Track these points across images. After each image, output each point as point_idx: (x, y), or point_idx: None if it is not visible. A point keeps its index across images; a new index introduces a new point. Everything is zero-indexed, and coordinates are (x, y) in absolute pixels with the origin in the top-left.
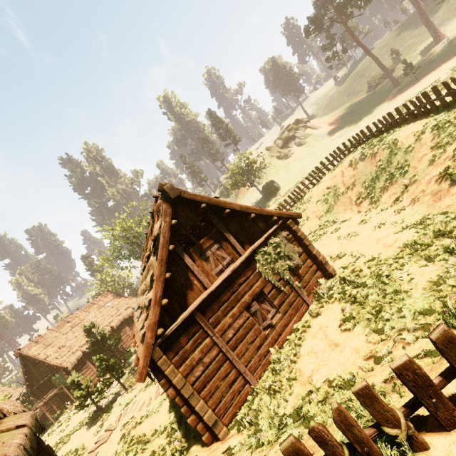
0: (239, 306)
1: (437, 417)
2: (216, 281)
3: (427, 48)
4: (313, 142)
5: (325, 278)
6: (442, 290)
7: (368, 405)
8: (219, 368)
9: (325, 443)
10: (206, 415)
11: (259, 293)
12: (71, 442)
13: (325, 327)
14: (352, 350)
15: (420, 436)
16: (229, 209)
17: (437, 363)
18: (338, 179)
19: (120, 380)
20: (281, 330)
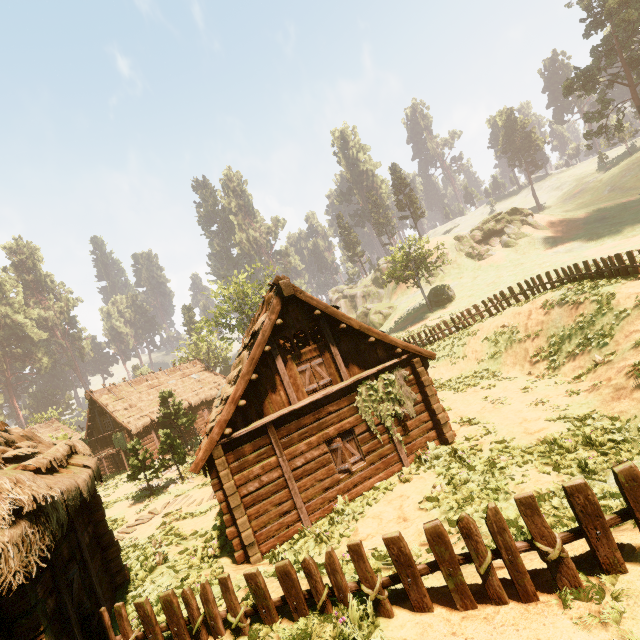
0: (319, 435)
1: (409, 595)
2: (304, 400)
3: None
4: (527, 247)
5: (439, 443)
6: (541, 506)
7: (355, 560)
8: (275, 492)
9: (311, 576)
10: (245, 532)
11: (349, 430)
12: (113, 510)
13: (406, 497)
14: (416, 531)
15: (389, 604)
16: (346, 325)
17: (462, 567)
18: (522, 319)
19: (179, 466)
20: (359, 481)
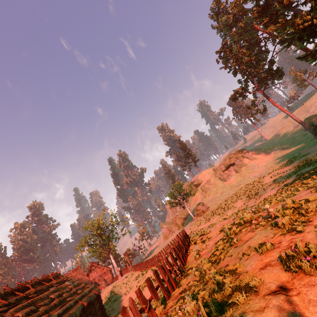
0: None
1: None
2: None
3: None
4: (245, 172)
5: None
6: None
7: None
8: None
9: None
10: None
11: None
12: None
13: None
14: None
15: None
16: None
17: None
18: None
19: None
20: None
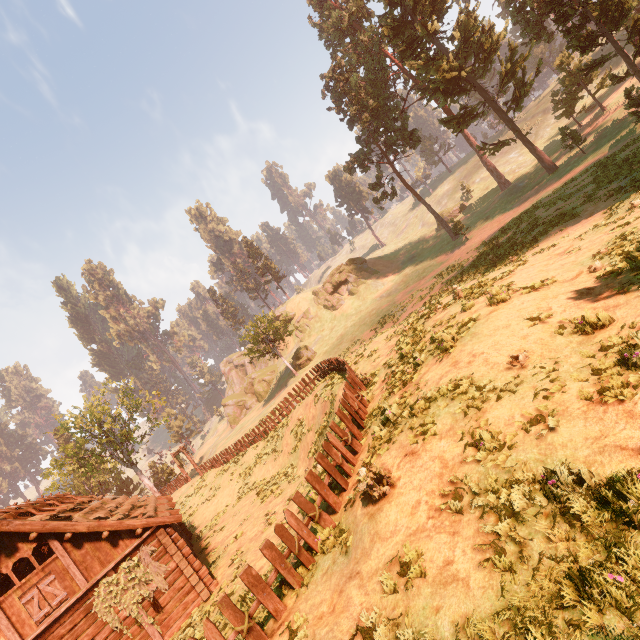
0: None
1: None
2: (27, 638)
3: (495, 191)
4: (365, 293)
5: (200, 602)
6: None
7: None
8: None
9: None
10: None
11: None
12: None
13: None
14: None
15: None
16: (72, 532)
17: None
18: (307, 411)
19: None
20: None
